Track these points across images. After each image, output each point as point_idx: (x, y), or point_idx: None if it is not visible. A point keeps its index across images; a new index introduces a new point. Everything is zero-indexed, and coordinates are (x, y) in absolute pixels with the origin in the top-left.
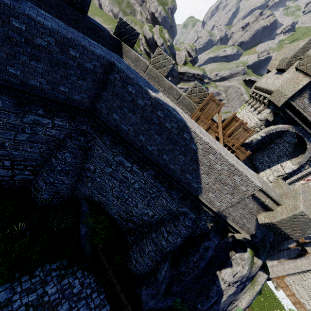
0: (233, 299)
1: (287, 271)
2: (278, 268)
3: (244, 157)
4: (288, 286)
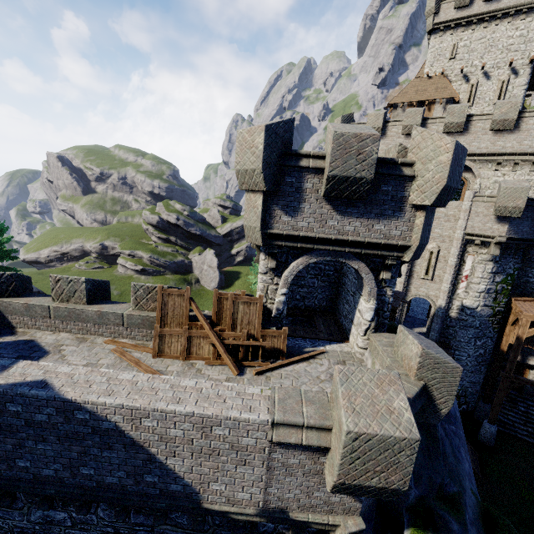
0: None
1: None
2: None
3: (284, 342)
4: None
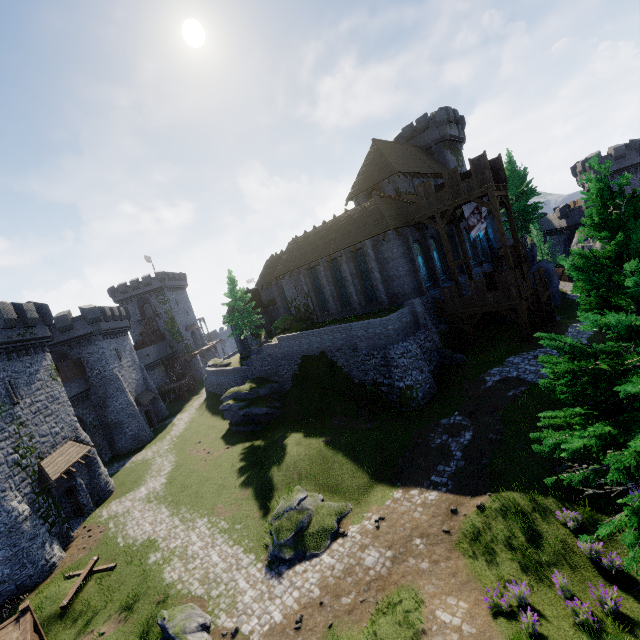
0: None
1: None
2: None
3: None
4: None
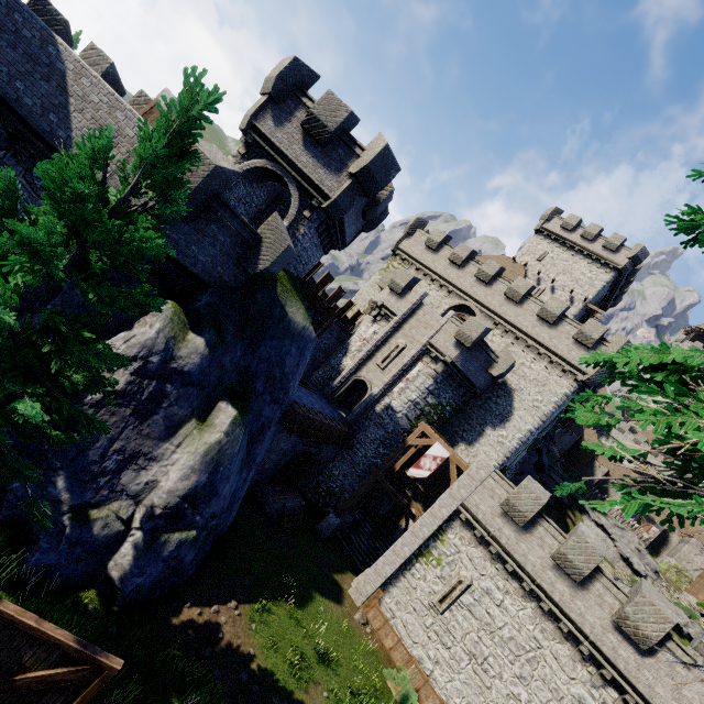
0: (138, 442)
1: (382, 575)
2: (367, 574)
3: None
4: (389, 621)
